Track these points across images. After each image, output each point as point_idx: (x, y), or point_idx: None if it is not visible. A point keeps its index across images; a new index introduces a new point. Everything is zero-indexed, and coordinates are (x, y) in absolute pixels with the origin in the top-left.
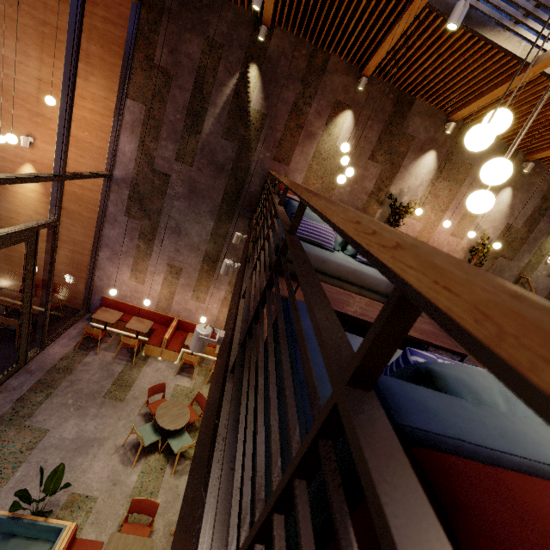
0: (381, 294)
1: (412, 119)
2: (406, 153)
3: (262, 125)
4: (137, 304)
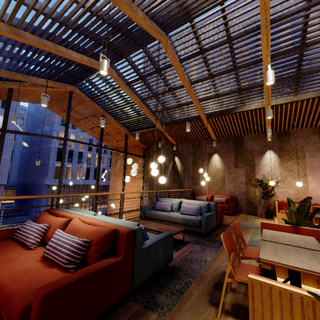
0: (183, 224)
1: (246, 143)
2: (254, 157)
3: (184, 173)
4: None
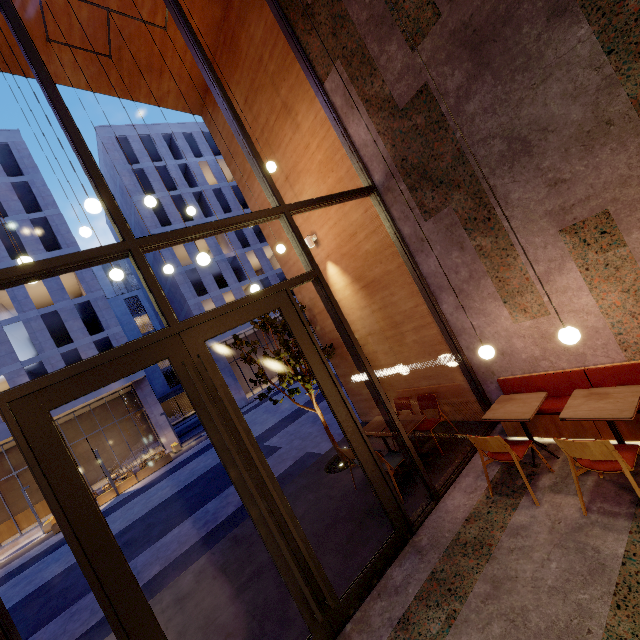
0: None
1: None
2: None
3: None
4: (571, 365)
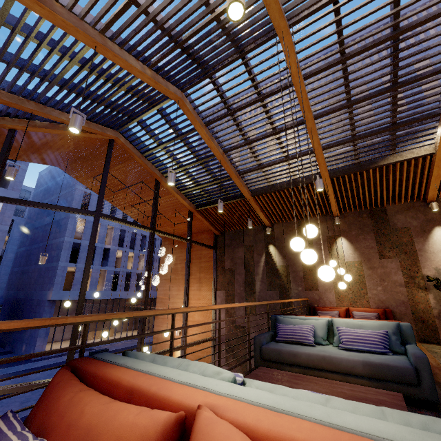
0: (367, 377)
1: (393, 218)
2: (412, 240)
3: (288, 272)
4: None
